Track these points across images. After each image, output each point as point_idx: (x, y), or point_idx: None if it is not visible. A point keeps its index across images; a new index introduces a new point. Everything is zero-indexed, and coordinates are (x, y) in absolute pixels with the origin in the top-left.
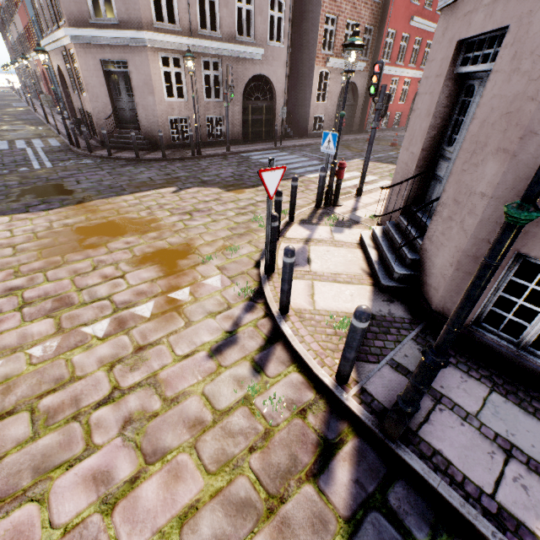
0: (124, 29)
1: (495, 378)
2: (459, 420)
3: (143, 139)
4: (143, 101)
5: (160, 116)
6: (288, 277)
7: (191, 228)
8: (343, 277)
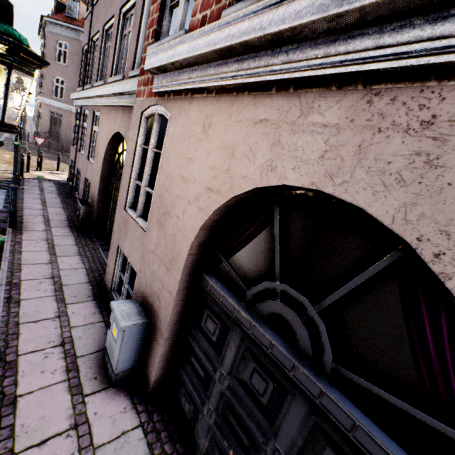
0: (65, 103)
1: (62, 188)
2: (38, 184)
3: (59, 146)
4: (65, 131)
5: (71, 139)
6: (28, 160)
7: (33, 163)
8: (62, 178)
